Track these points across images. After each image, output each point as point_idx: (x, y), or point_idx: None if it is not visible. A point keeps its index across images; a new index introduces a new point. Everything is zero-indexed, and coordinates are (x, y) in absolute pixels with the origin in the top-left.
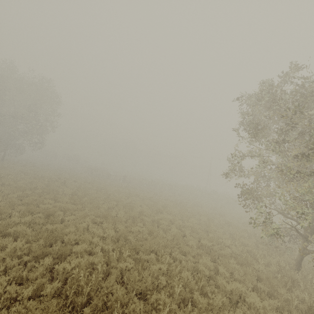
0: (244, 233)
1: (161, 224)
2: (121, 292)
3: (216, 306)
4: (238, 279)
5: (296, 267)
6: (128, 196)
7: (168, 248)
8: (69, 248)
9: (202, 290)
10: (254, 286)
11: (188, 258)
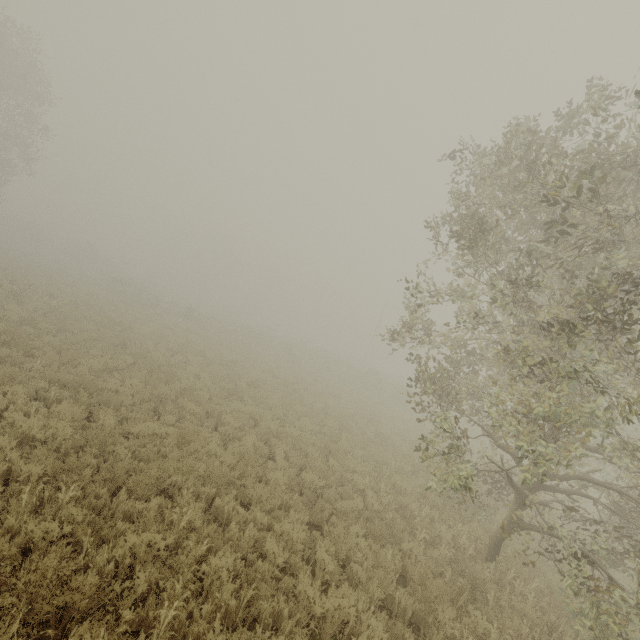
0: (405, 465)
1: (224, 425)
2: None
3: None
4: (356, 575)
5: (489, 552)
6: (175, 352)
7: (211, 486)
8: None
9: (248, 609)
10: (389, 596)
11: (253, 514)
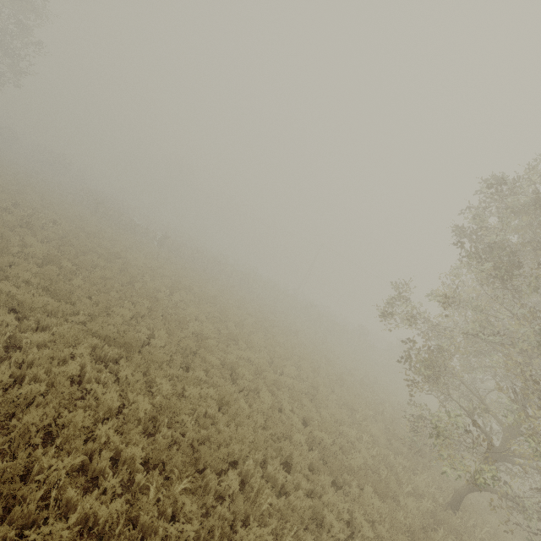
0: (368, 410)
1: (238, 376)
2: None
3: None
4: (380, 535)
5: (453, 502)
6: (172, 289)
7: (260, 452)
8: (23, 463)
9: None
10: None
11: (298, 480)
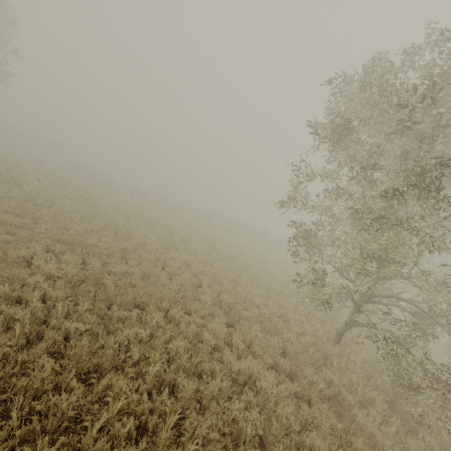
0: (284, 290)
1: (168, 266)
2: (39, 375)
3: (209, 394)
4: (256, 352)
5: (335, 339)
6: (129, 219)
7: (166, 303)
8: None
9: (197, 368)
10: (276, 362)
11: (193, 319)
